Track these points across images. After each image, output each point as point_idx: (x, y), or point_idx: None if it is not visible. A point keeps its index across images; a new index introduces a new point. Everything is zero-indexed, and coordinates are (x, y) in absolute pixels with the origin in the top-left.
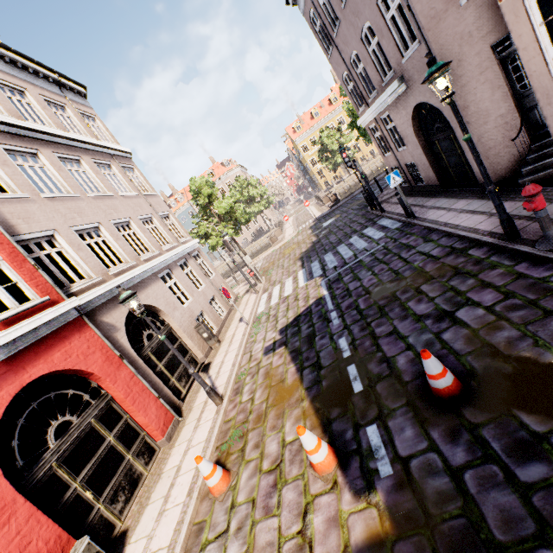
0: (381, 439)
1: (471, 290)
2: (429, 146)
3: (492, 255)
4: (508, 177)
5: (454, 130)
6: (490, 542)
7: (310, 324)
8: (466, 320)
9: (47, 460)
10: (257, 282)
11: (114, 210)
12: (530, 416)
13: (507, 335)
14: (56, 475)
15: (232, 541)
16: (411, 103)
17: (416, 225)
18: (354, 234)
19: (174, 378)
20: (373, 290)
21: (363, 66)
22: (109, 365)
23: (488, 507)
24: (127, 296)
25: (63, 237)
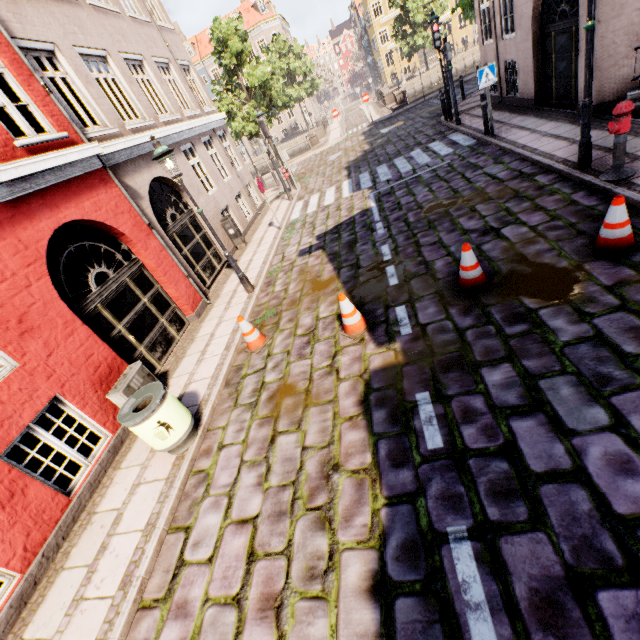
0: (407, 314)
1: (523, 212)
2: (542, 39)
3: (556, 183)
4: (610, 101)
5: (580, 18)
6: (472, 362)
7: (352, 232)
8: (508, 235)
9: (93, 300)
10: (292, 188)
11: (122, 37)
12: (530, 300)
13: (539, 248)
14: (102, 315)
15: (270, 373)
16: None
17: (491, 144)
18: (418, 147)
19: (199, 267)
20: (426, 206)
21: None
22: (139, 231)
23: (478, 347)
24: (164, 152)
25: (66, 58)
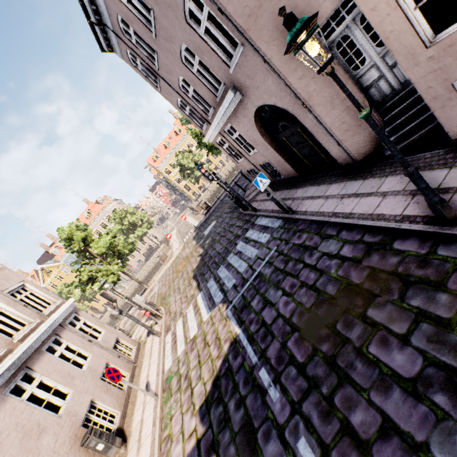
0: None
1: None
2: (277, 144)
3: (434, 247)
4: (370, 153)
5: (302, 122)
6: None
7: (238, 398)
8: None
9: None
10: (157, 320)
11: None
12: None
13: None
14: None
15: None
16: (251, 109)
17: (298, 219)
18: (238, 240)
19: None
20: (300, 323)
21: (193, 89)
22: None
23: None
24: None
25: None
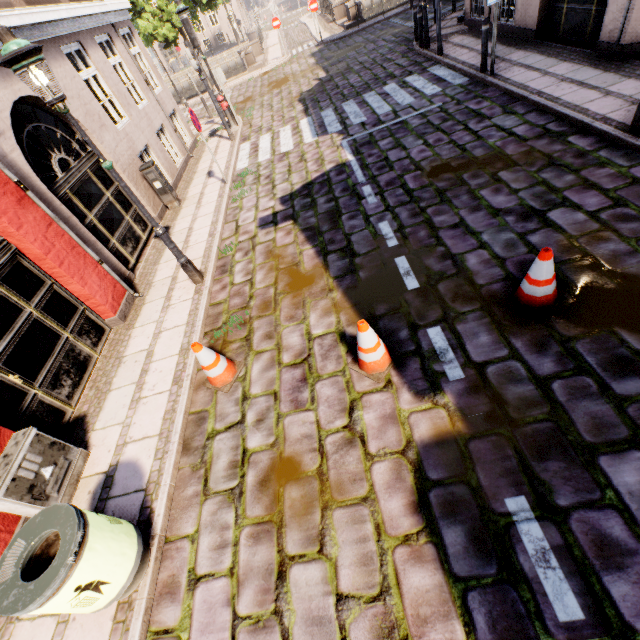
0: (448, 343)
1: (570, 189)
2: None
3: (601, 149)
4: None
5: None
6: (578, 443)
7: (331, 197)
8: (561, 224)
9: None
10: (232, 123)
11: None
12: (632, 335)
13: (614, 249)
14: None
15: (253, 432)
16: None
17: (491, 86)
18: (391, 80)
19: (115, 240)
20: (428, 167)
21: None
22: None
23: (578, 414)
24: (21, 51)
25: None
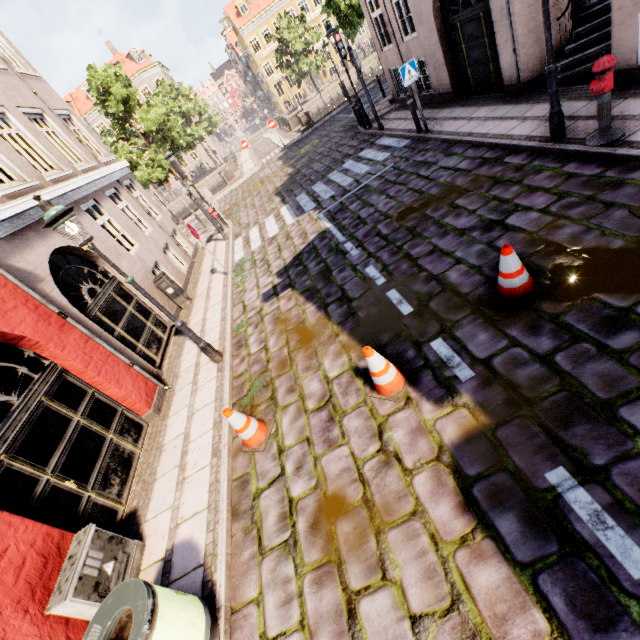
0: (451, 349)
1: (518, 197)
2: (447, 32)
3: (533, 160)
4: (539, 76)
5: (489, 1)
6: (595, 403)
7: (319, 260)
8: (520, 225)
9: None
10: (224, 226)
11: None
12: (611, 296)
13: (570, 232)
14: (12, 470)
15: (294, 481)
16: None
17: (430, 140)
18: (348, 159)
19: (141, 345)
20: (395, 214)
21: None
22: (46, 326)
23: (587, 377)
24: (59, 213)
25: None
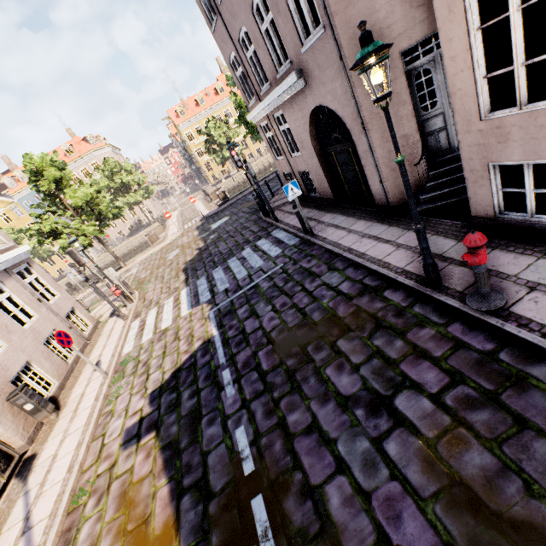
0: None
1: (404, 360)
2: (324, 156)
3: (414, 303)
4: (405, 202)
5: (355, 143)
6: None
7: (194, 389)
8: (411, 417)
9: None
10: (127, 303)
11: None
12: None
13: (481, 463)
14: None
15: None
16: (309, 104)
17: (315, 244)
18: (247, 245)
19: None
20: (277, 338)
21: (254, 50)
22: None
23: None
24: None
25: None
